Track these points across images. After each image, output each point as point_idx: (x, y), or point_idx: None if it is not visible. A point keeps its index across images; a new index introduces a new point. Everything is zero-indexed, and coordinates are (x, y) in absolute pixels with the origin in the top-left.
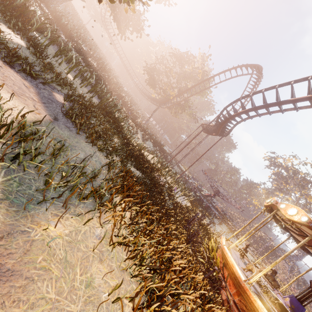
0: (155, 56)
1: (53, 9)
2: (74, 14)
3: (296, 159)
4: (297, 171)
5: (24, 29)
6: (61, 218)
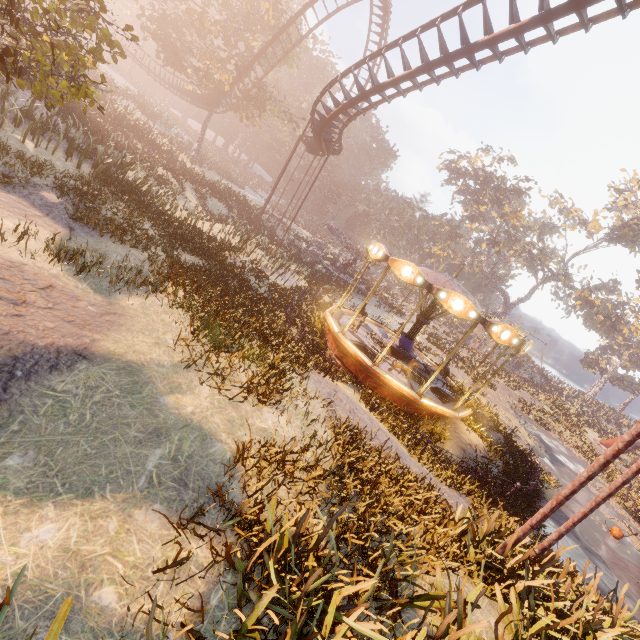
0: None
1: None
2: None
3: (486, 154)
4: (490, 178)
5: None
6: (131, 298)
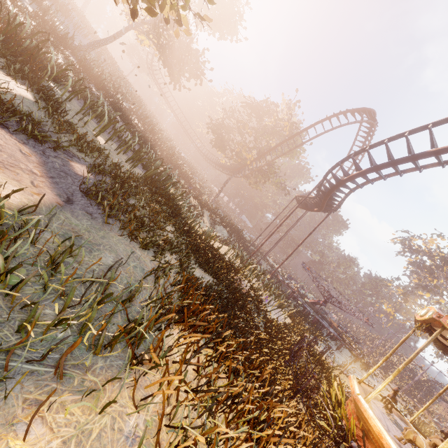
0: (222, 108)
1: (82, 57)
2: (111, 64)
3: (442, 239)
4: (447, 258)
5: (34, 77)
6: (46, 408)
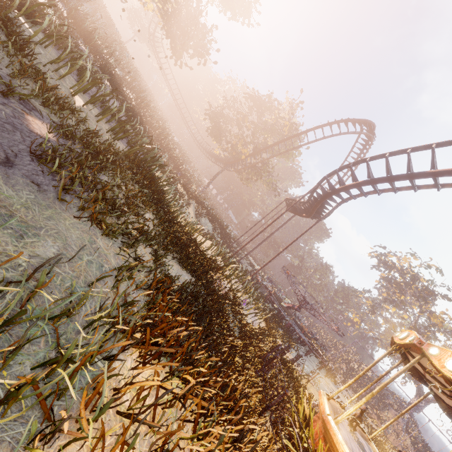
0: (224, 96)
1: (72, 6)
2: (108, 24)
3: (415, 258)
4: (416, 277)
5: None
6: None
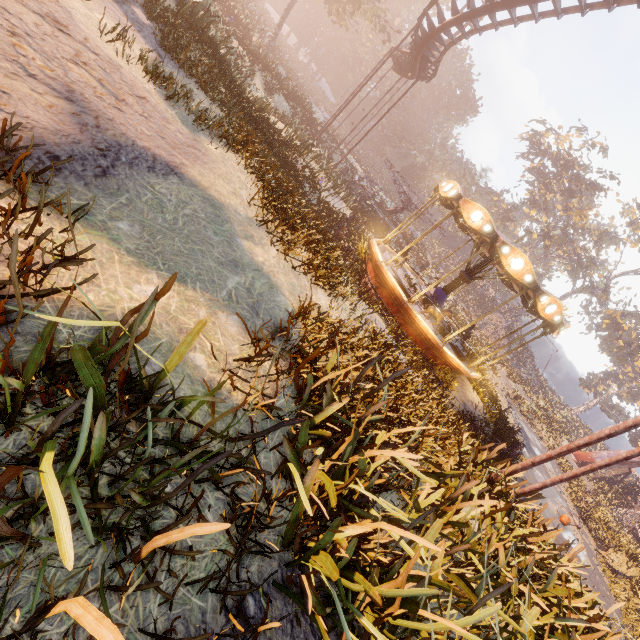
0: None
1: None
2: None
3: (579, 135)
4: (572, 164)
5: None
6: (212, 144)
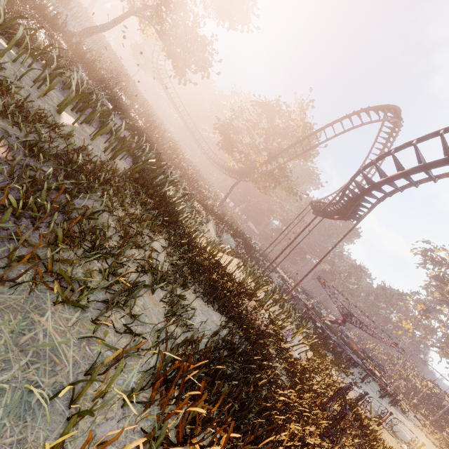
0: (231, 108)
1: (74, 42)
2: (113, 59)
3: None
4: None
5: None
6: None
